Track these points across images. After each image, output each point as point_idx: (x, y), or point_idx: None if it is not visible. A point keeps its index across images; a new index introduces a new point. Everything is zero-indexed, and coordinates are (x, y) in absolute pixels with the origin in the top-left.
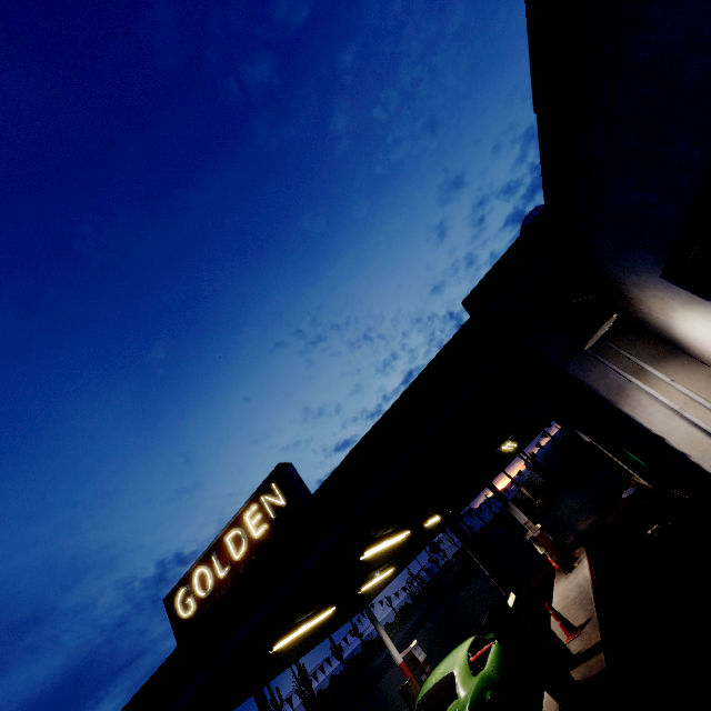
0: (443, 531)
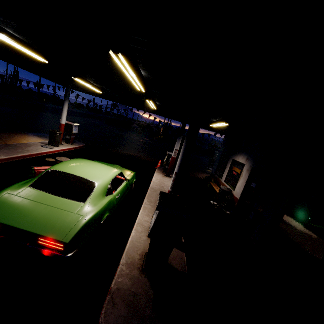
0: (137, 109)
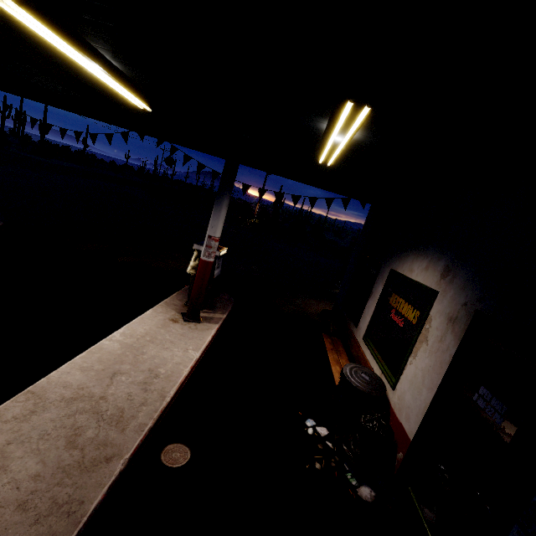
0: (141, 134)
